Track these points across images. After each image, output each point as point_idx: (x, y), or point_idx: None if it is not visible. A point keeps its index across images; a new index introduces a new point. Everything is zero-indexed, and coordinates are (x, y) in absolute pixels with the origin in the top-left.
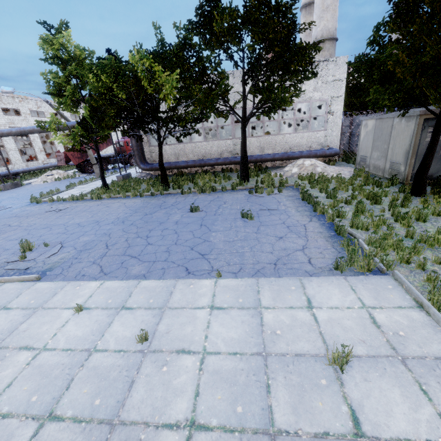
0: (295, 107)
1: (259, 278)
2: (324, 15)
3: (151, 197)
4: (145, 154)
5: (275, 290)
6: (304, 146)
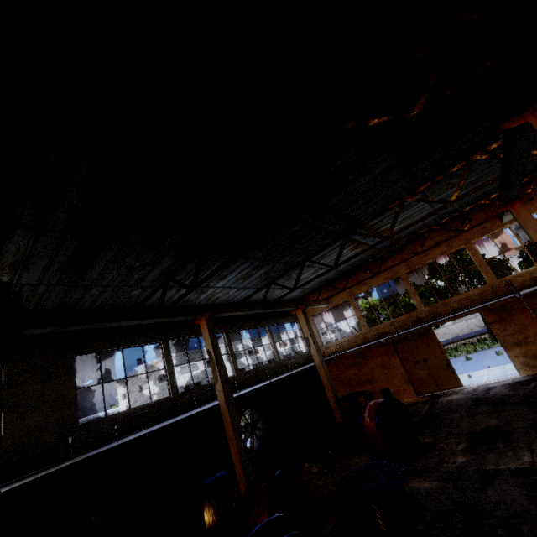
0: None
1: (505, 364)
2: None
3: None
4: None
5: (511, 364)
6: None
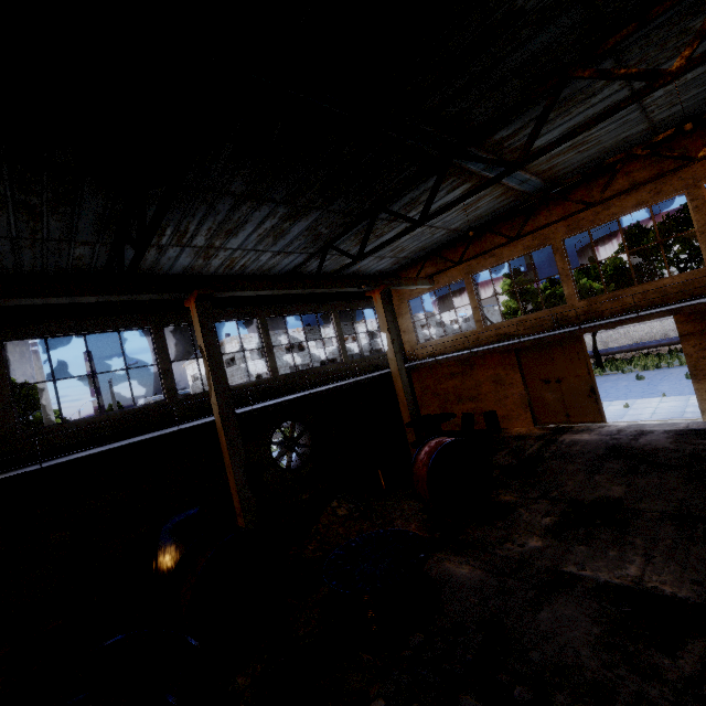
0: None
1: (691, 395)
2: None
3: None
4: None
5: None
6: None
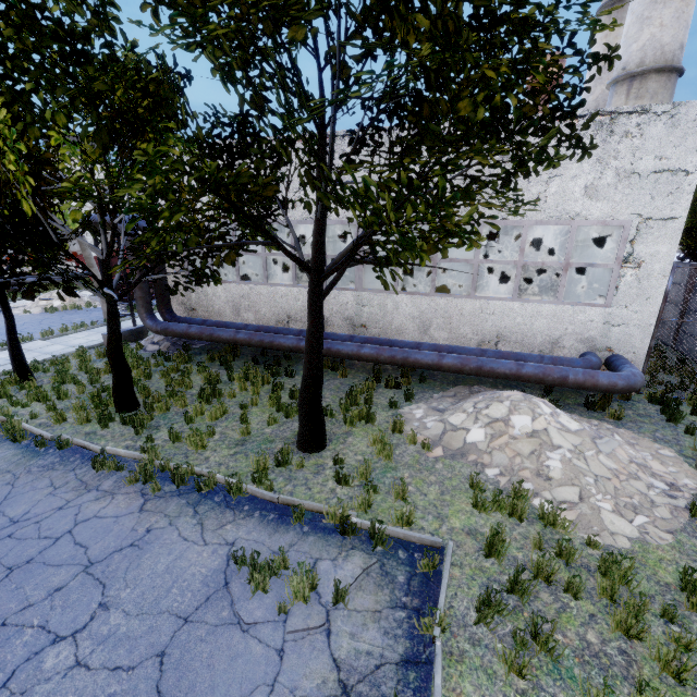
0: (525, 235)
1: None
2: (656, 13)
3: (29, 453)
4: (168, 296)
5: None
6: (537, 337)
